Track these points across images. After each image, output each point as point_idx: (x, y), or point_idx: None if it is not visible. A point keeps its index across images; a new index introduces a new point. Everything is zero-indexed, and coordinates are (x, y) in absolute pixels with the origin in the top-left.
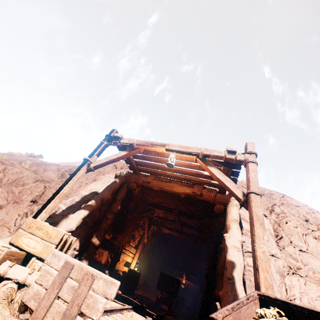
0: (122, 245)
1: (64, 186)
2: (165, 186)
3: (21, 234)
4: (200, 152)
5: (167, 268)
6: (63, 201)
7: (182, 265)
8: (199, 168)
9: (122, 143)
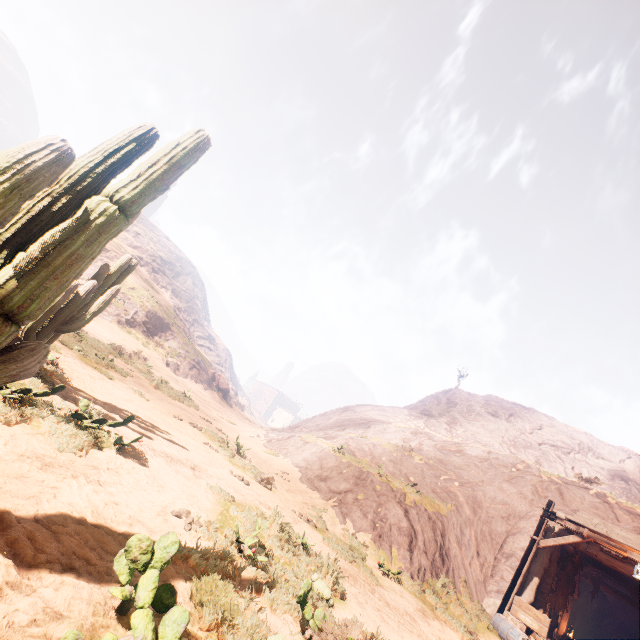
0: (558, 609)
1: (524, 565)
2: (619, 566)
3: (516, 609)
4: None
5: (599, 629)
6: (502, 559)
7: (634, 636)
8: None
9: (569, 527)
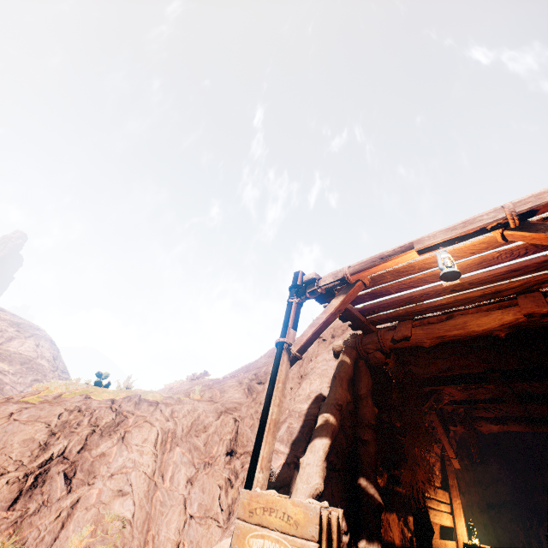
0: (420, 493)
1: (268, 406)
2: (447, 330)
3: (243, 532)
4: (506, 215)
5: (532, 516)
6: None
7: None
8: (512, 254)
9: (324, 285)
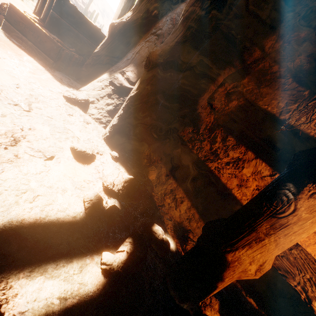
0: None
1: None
2: None
3: None
4: None
5: None
6: None
7: None
8: None
9: None
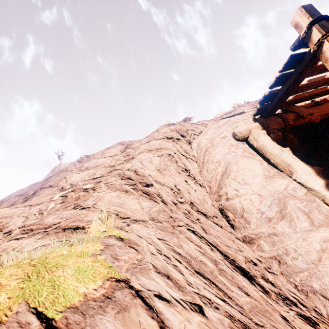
0: None
1: None
2: None
3: None
4: None
5: None
6: (278, 226)
7: None
8: None
9: None
